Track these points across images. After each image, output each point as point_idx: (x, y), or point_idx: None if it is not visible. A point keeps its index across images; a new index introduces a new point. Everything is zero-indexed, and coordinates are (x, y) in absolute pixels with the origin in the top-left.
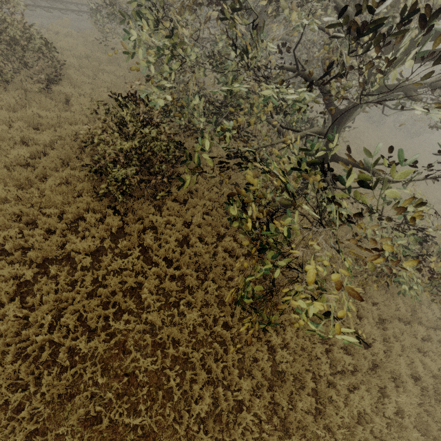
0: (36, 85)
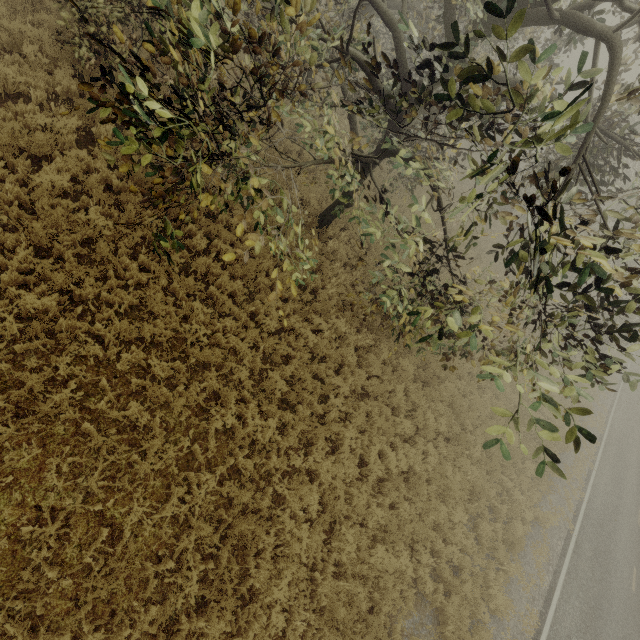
0: None
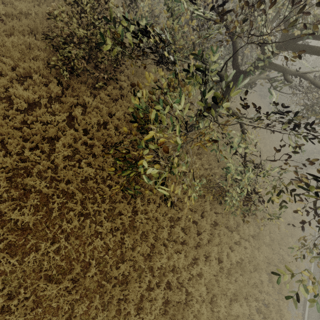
0: None
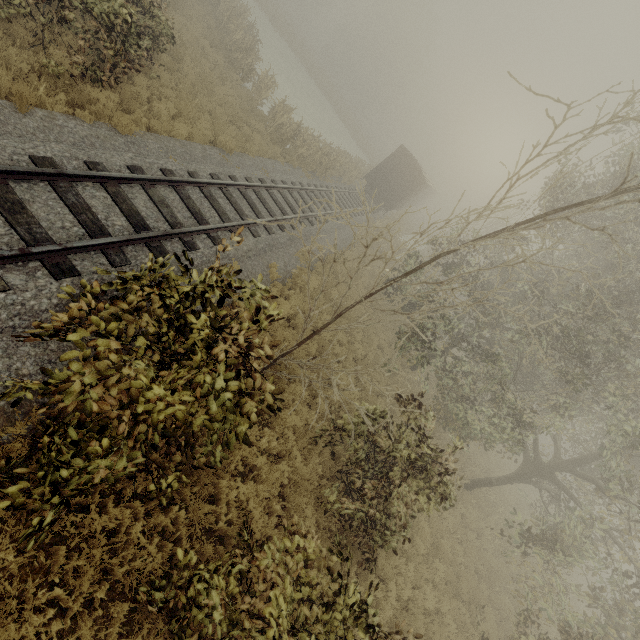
0: None
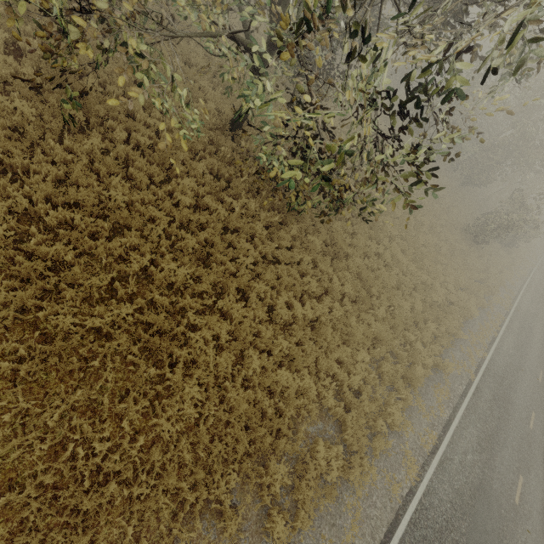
0: None
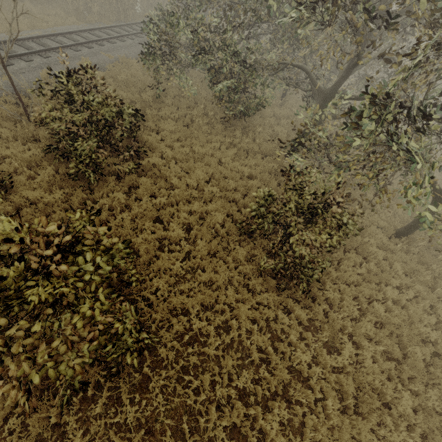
0: (124, 164)
